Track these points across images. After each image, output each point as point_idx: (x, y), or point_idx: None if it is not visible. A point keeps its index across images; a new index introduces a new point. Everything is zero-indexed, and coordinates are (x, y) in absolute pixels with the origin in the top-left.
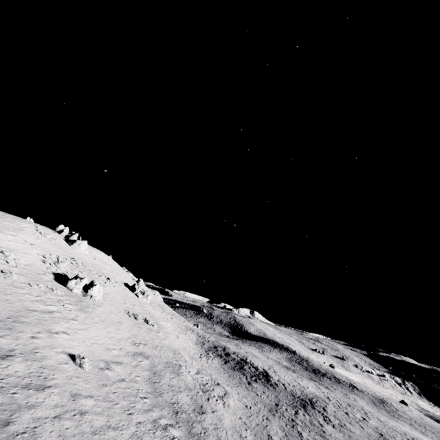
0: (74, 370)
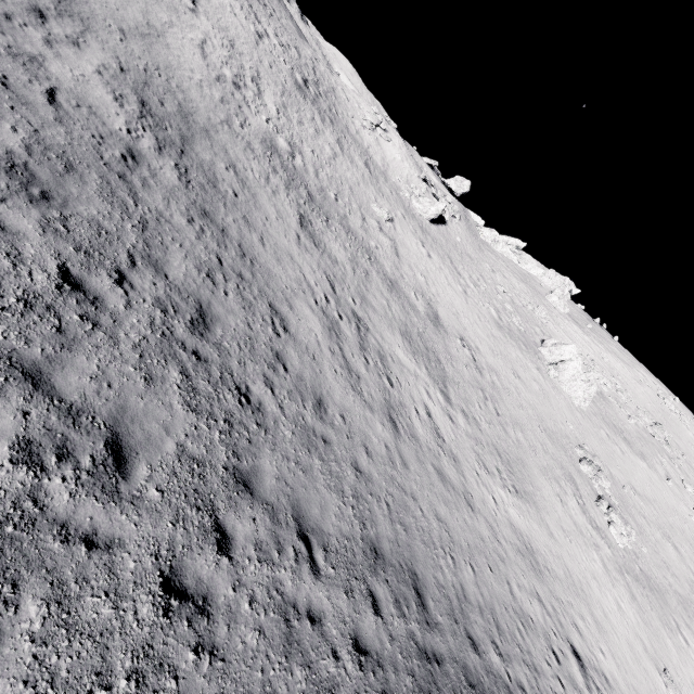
0: (368, 196)
